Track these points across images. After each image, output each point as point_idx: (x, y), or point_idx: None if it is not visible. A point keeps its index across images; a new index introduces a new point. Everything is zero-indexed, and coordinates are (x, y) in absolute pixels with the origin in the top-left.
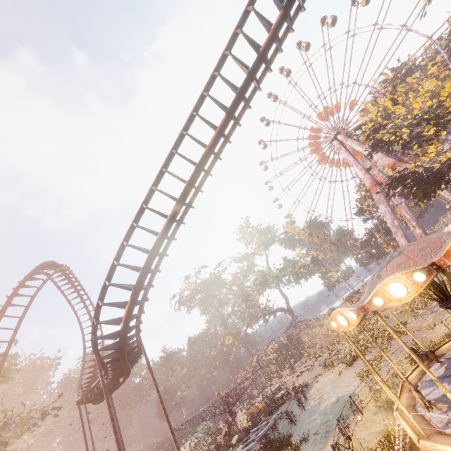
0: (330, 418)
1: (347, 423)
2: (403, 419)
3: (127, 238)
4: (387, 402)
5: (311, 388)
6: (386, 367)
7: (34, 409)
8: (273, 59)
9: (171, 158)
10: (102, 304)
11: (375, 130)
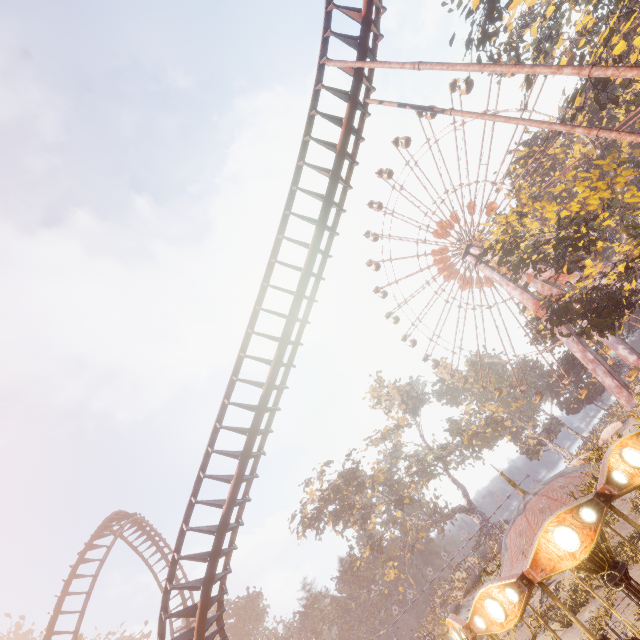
0: None
1: None
2: None
3: (187, 518)
4: None
5: None
6: (614, 635)
7: None
8: (324, 264)
9: (225, 408)
10: (165, 618)
11: (507, 253)
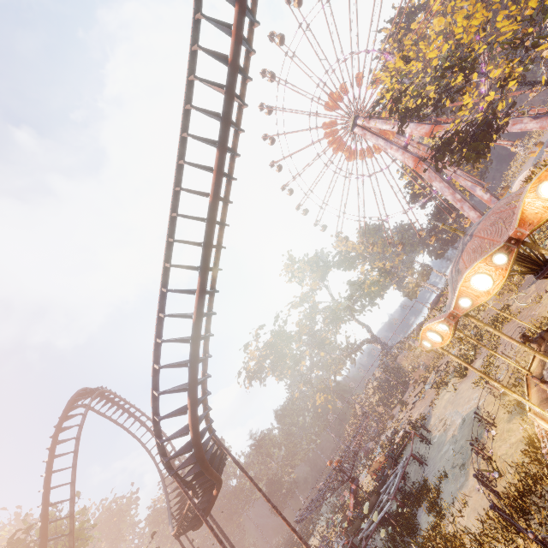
0: (463, 444)
1: (482, 443)
2: (540, 419)
3: (159, 333)
4: (517, 403)
5: (430, 418)
6: (503, 364)
7: None
8: (248, 65)
9: (174, 224)
10: (159, 419)
11: (397, 100)
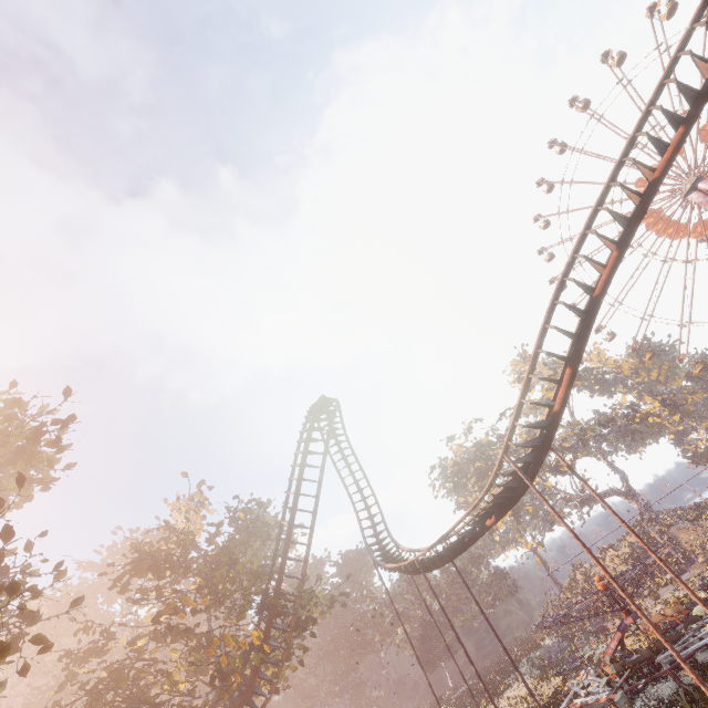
0: None
1: None
2: None
3: (557, 298)
4: None
5: None
6: None
7: (323, 588)
8: None
9: (606, 195)
10: (538, 378)
11: None
